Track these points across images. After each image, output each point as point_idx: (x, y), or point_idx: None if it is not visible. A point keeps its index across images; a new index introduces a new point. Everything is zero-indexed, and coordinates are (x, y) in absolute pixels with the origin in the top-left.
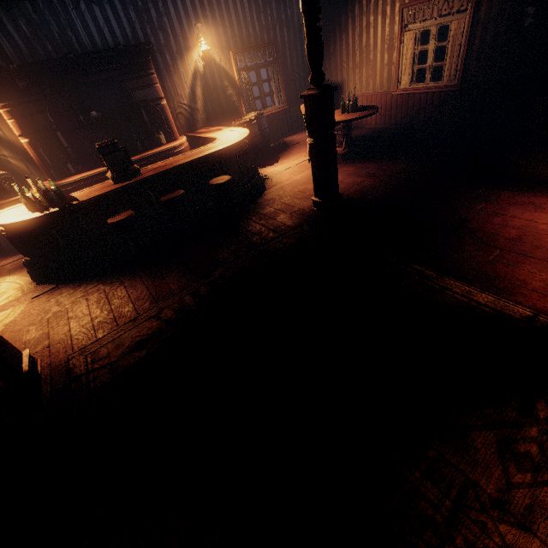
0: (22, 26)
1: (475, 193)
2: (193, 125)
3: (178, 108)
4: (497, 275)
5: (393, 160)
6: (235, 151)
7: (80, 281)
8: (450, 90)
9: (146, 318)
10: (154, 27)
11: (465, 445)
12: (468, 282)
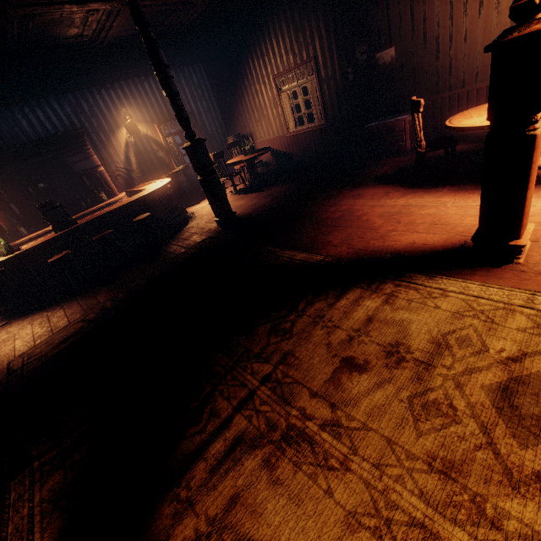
0: None
1: (327, 195)
2: (131, 183)
3: (116, 171)
4: (316, 241)
5: (285, 183)
6: (158, 195)
7: (29, 314)
8: (322, 127)
9: (75, 323)
10: (87, 116)
11: (253, 334)
12: (298, 249)
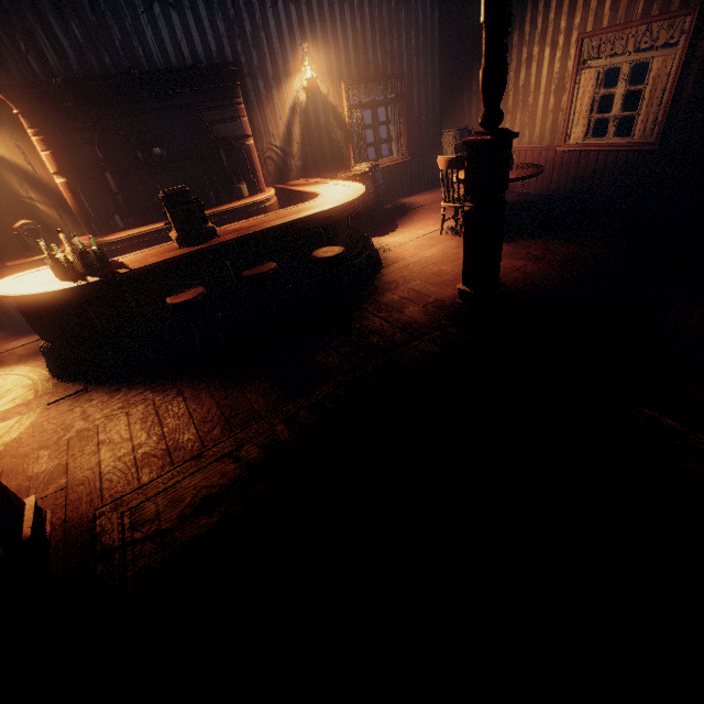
0: (74, 29)
1: None
2: (284, 174)
3: (267, 151)
4: None
5: (564, 239)
6: (345, 212)
7: (119, 383)
8: (643, 149)
9: (217, 457)
10: (247, 44)
11: None
12: None
